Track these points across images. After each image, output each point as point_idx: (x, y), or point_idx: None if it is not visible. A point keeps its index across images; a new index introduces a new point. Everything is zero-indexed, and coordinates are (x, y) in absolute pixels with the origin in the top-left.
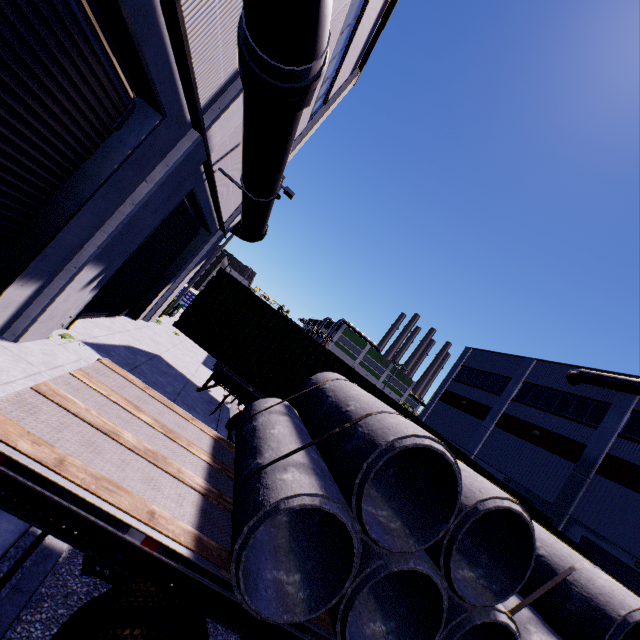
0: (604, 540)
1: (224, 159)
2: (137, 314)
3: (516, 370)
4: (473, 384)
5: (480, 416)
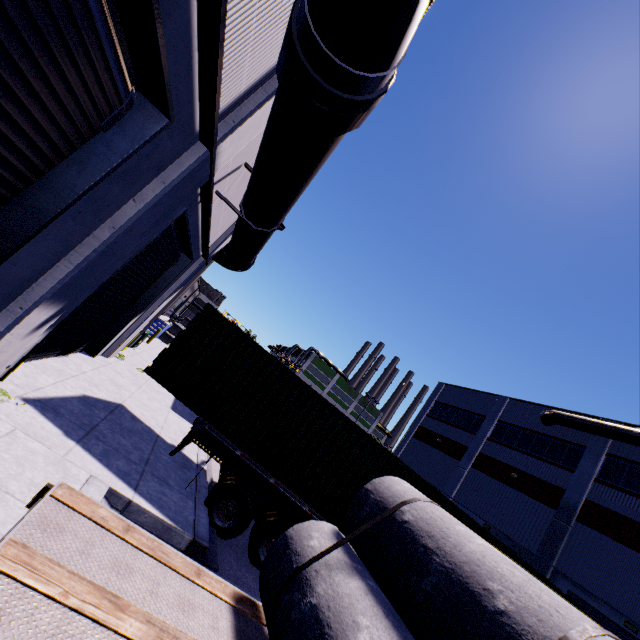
0: (591, 596)
1: (223, 181)
2: (96, 349)
3: (490, 408)
4: (448, 421)
5: (456, 455)
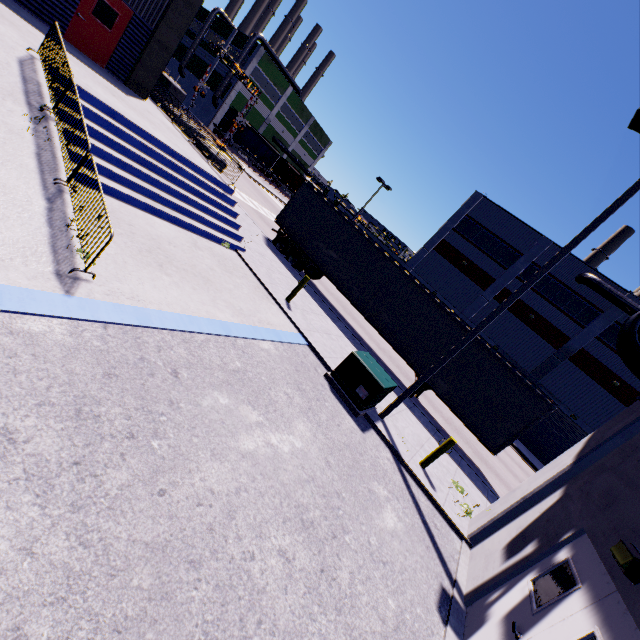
0: (557, 400)
1: None
2: None
3: (529, 246)
4: (478, 245)
5: (480, 284)
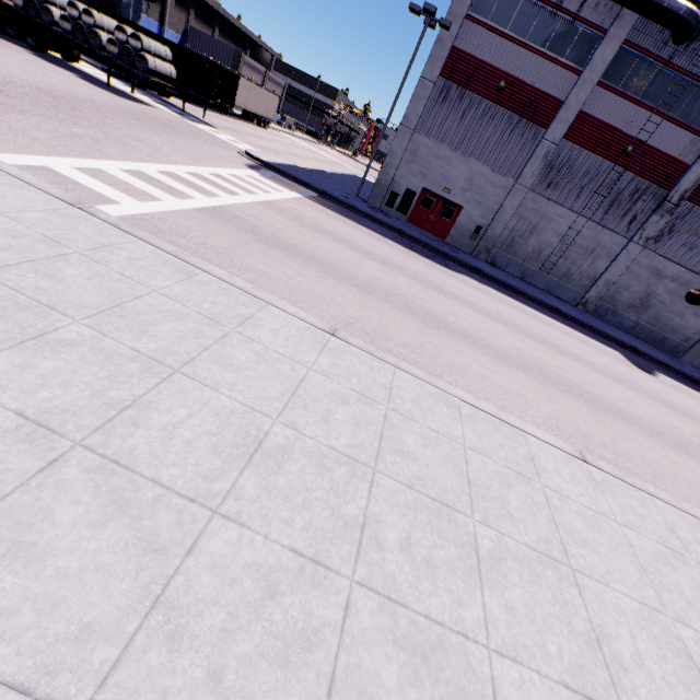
0: None
1: None
2: None
3: None
4: None
5: None
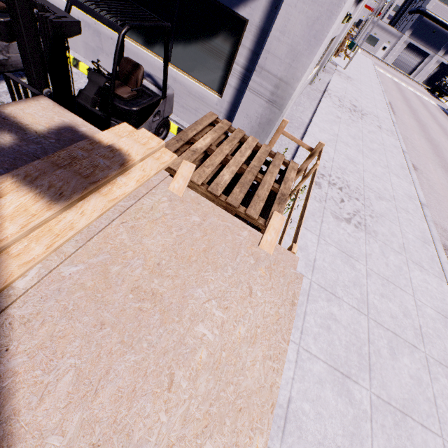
0: None
1: None
2: None
3: None
4: None
5: None
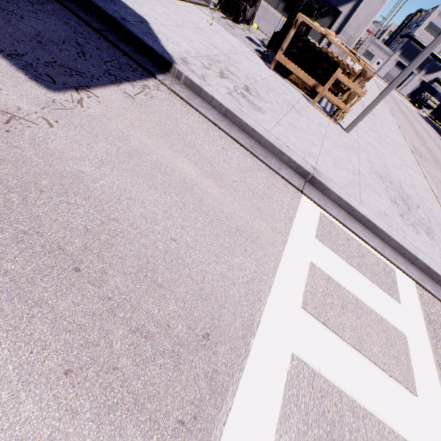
0: None
1: None
2: None
3: None
4: None
5: None
